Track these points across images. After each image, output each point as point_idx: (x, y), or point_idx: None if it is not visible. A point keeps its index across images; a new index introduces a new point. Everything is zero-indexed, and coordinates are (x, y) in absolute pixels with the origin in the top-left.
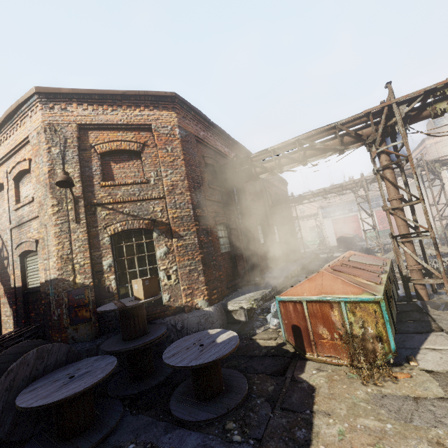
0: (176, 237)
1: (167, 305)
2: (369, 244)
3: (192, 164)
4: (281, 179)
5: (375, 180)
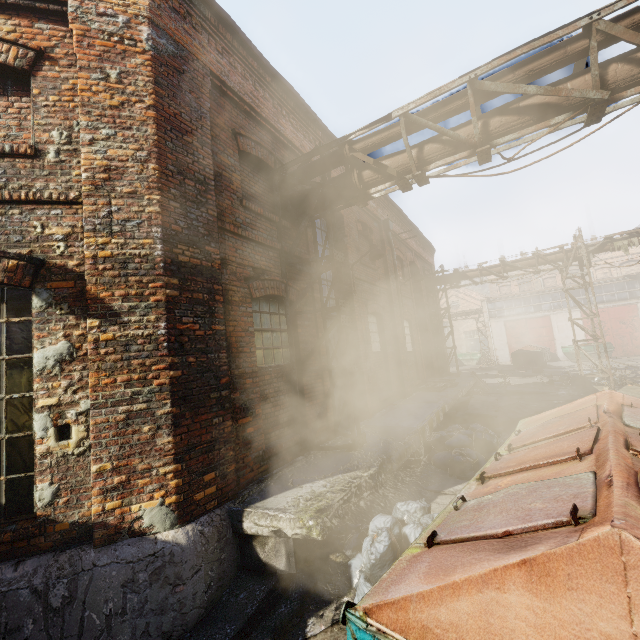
0: (96, 315)
1: (43, 517)
2: (572, 367)
3: (185, 129)
4: (423, 241)
5: (605, 248)
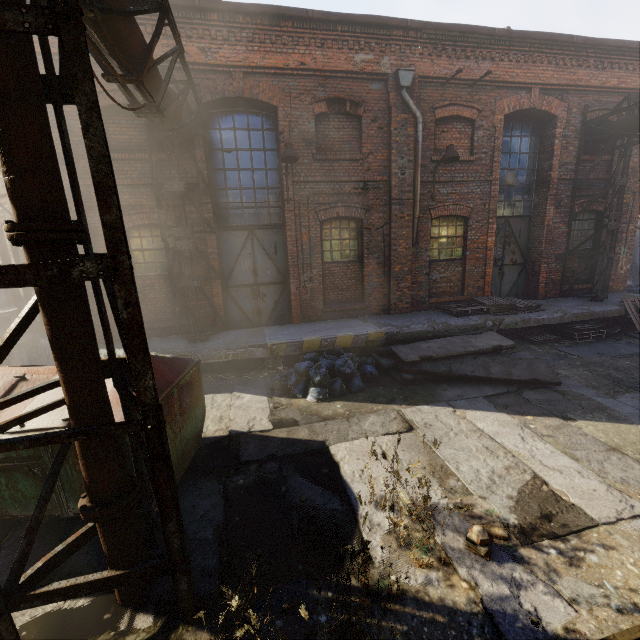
0: None
1: None
2: None
3: None
4: (601, 49)
5: None
